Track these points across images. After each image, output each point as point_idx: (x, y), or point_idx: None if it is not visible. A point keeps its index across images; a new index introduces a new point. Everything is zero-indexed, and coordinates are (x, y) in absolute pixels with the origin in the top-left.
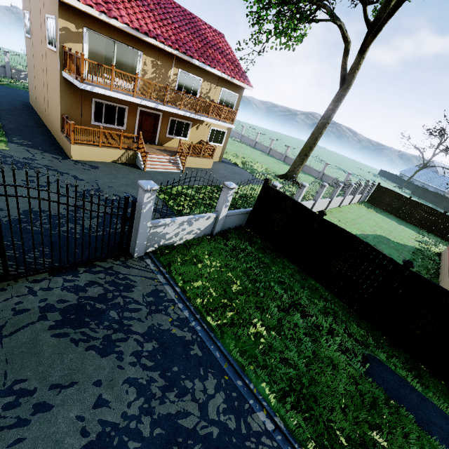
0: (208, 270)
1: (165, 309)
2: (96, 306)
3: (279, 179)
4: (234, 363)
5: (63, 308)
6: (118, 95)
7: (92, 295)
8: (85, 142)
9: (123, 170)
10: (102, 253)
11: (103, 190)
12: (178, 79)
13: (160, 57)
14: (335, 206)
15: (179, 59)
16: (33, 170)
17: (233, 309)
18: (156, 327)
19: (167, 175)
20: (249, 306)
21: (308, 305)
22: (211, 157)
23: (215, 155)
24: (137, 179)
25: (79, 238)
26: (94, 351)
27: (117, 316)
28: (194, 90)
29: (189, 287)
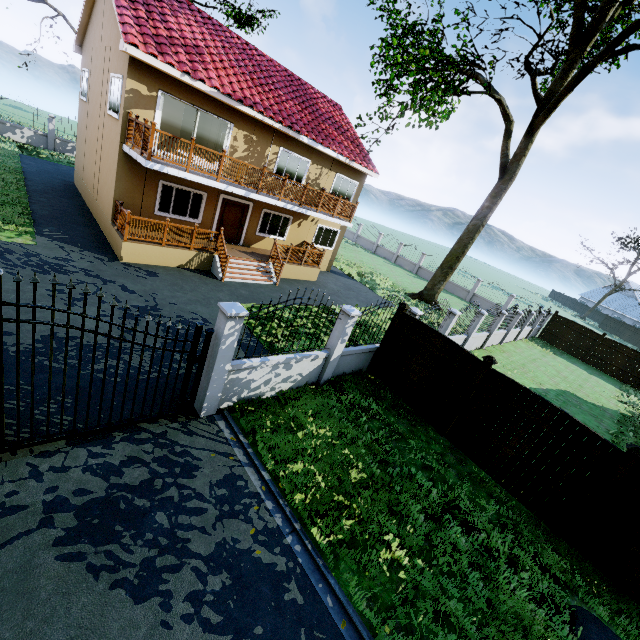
0: (312, 442)
1: (244, 511)
2: (135, 503)
3: (412, 300)
4: (358, 621)
5: (82, 505)
6: (196, 177)
7: (131, 481)
8: (144, 239)
9: (193, 280)
10: (153, 409)
11: (162, 308)
12: (278, 160)
13: (256, 131)
14: (495, 343)
15: (281, 135)
16: (65, 276)
17: (354, 513)
18: (228, 544)
19: (254, 289)
20: (378, 510)
21: (471, 510)
22: (317, 265)
23: (322, 262)
24: (212, 293)
25: (120, 383)
26: (124, 589)
27: (167, 523)
28: (299, 174)
29: (283, 472)
